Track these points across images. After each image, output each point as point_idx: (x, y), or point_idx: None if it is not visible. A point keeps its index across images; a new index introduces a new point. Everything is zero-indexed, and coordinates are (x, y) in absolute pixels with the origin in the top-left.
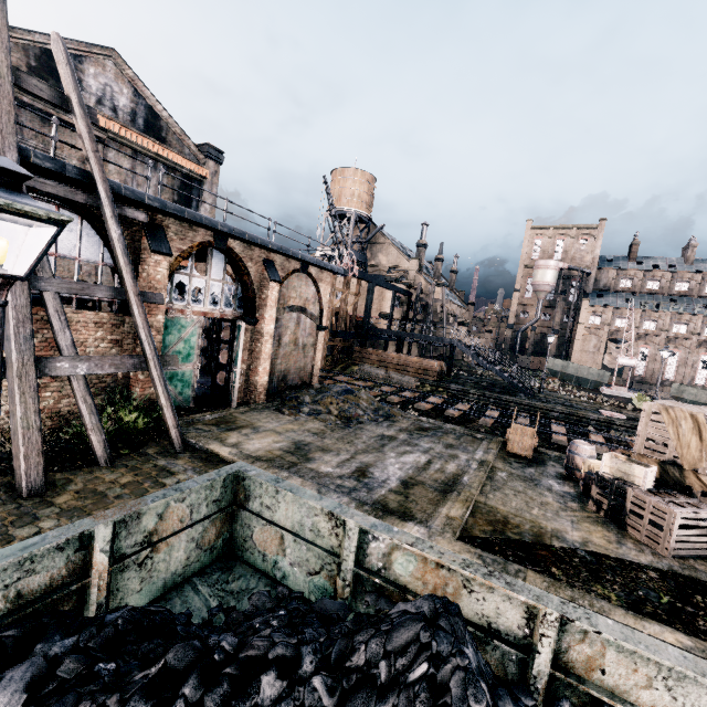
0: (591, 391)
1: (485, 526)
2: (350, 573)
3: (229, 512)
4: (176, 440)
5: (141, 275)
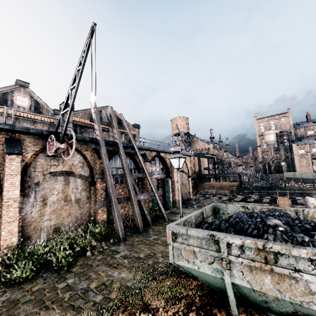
0: (311, 183)
1: None
2: None
3: (214, 215)
4: (166, 217)
5: (143, 169)
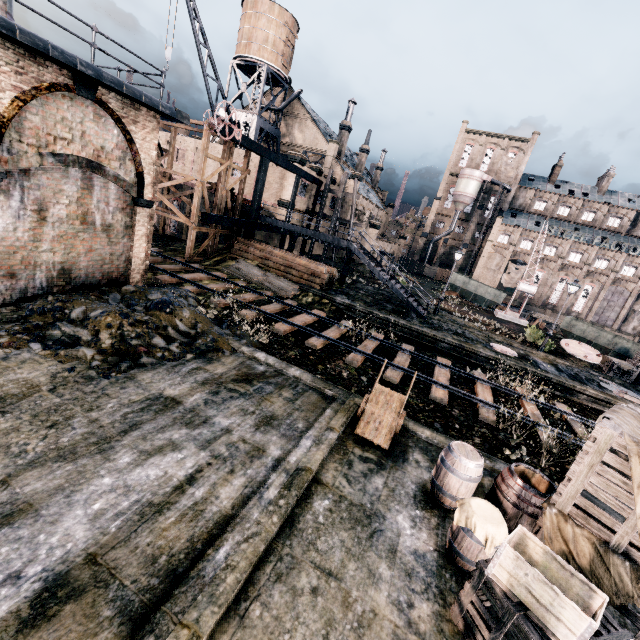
0: (486, 313)
1: None
2: None
3: None
4: None
5: None
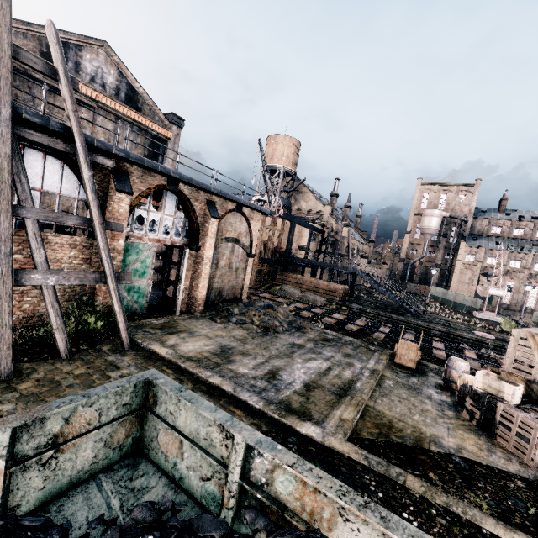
0: (466, 314)
1: (372, 428)
2: (236, 485)
3: (139, 413)
4: (125, 340)
5: (108, 209)
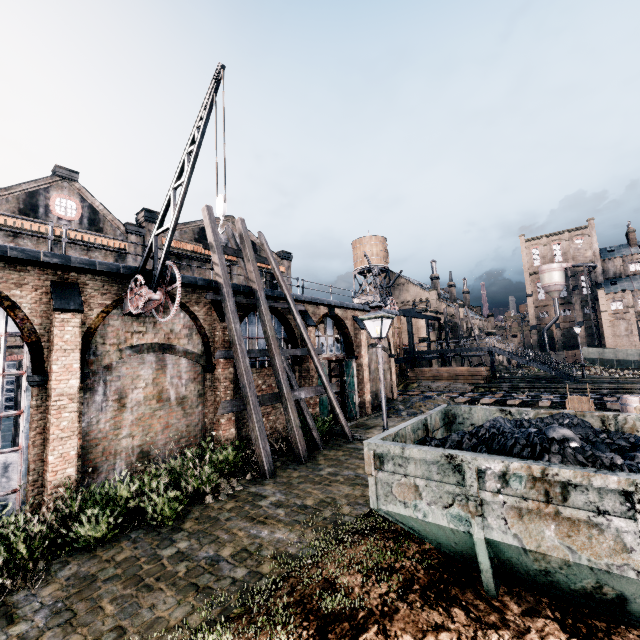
0: (635, 369)
1: None
2: None
3: (447, 426)
4: (348, 434)
5: (302, 340)
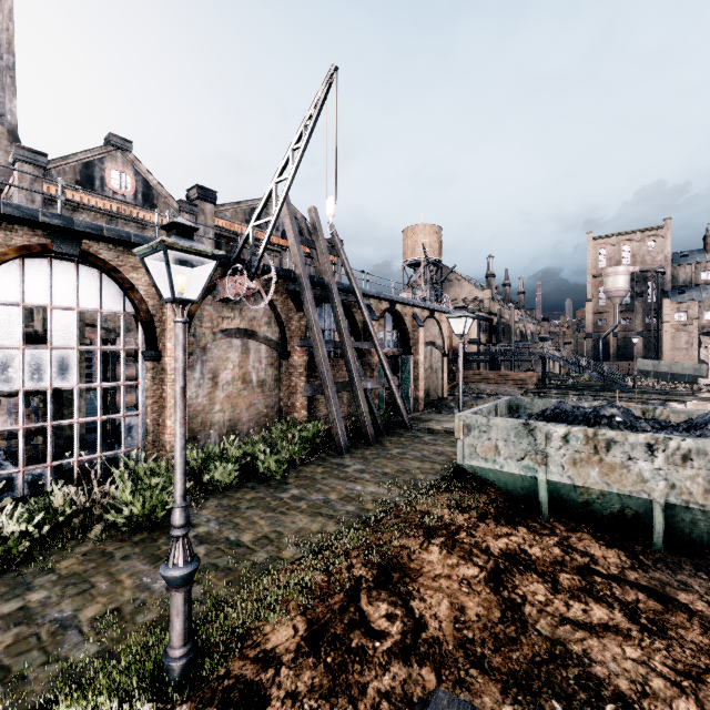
0: (688, 383)
1: None
2: None
3: (510, 415)
4: (408, 424)
5: (365, 334)
